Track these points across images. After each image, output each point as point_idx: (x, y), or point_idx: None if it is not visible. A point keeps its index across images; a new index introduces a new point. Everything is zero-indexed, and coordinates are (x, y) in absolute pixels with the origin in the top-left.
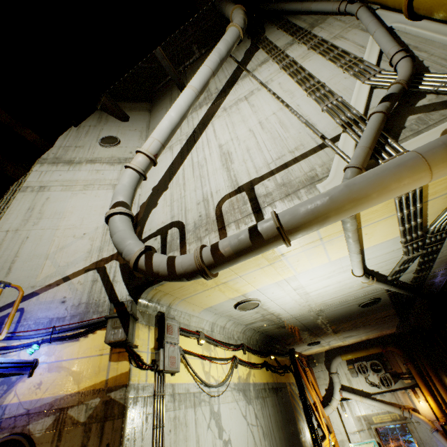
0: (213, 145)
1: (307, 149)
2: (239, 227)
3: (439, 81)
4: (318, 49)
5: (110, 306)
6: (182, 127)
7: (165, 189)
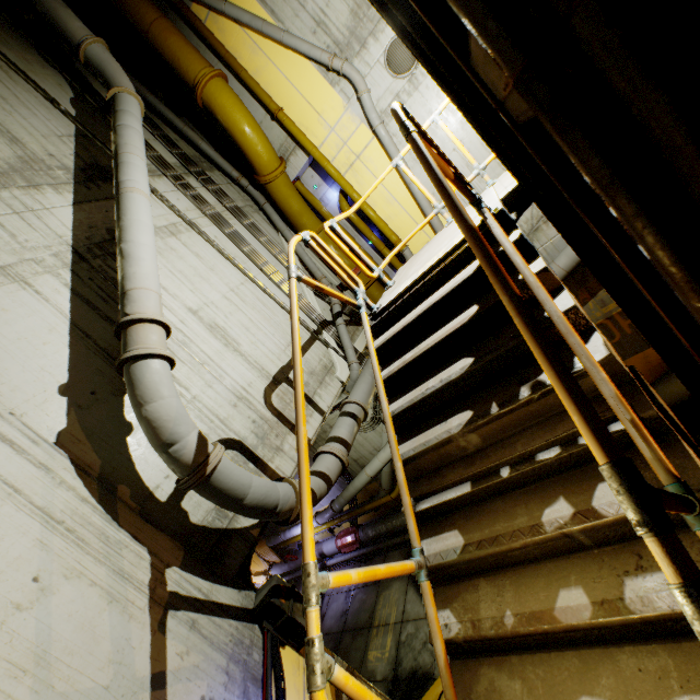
0: (175, 306)
1: (306, 339)
2: (308, 421)
3: (344, 307)
4: (244, 220)
5: (248, 625)
6: (3, 219)
7: (121, 389)
